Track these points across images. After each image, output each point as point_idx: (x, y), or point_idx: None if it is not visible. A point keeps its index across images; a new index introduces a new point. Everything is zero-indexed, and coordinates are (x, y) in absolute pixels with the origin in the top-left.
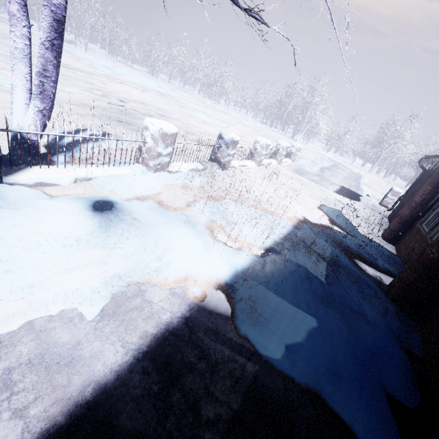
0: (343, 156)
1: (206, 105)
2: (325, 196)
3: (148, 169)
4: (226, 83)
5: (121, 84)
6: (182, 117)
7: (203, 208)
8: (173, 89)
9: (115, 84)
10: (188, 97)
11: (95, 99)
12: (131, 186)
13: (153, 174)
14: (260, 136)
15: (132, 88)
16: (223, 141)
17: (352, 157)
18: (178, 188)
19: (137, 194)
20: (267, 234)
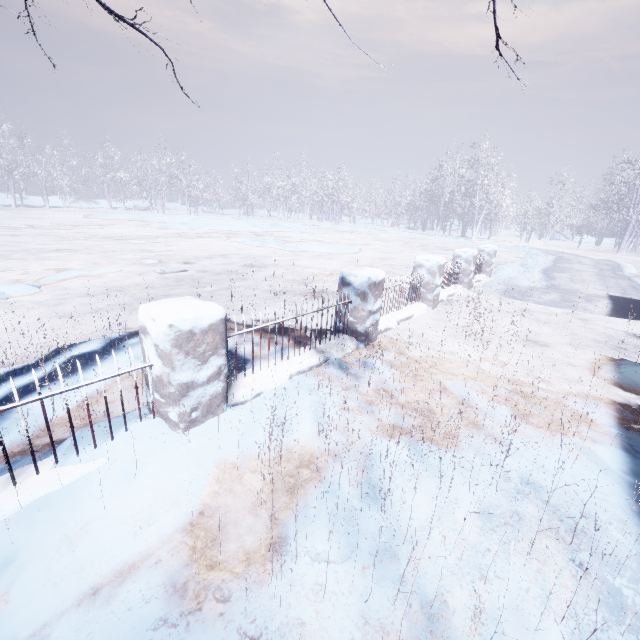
0: (555, 239)
1: (322, 230)
2: (601, 333)
3: (170, 426)
4: (343, 194)
5: (198, 238)
6: (284, 258)
7: (328, 546)
8: (273, 223)
9: (190, 240)
10: (295, 227)
11: (142, 272)
12: (83, 539)
13: (182, 440)
14: (414, 248)
15: (213, 239)
16: (353, 289)
17: (572, 236)
18: (253, 463)
19: (99, 568)
20: (601, 637)
